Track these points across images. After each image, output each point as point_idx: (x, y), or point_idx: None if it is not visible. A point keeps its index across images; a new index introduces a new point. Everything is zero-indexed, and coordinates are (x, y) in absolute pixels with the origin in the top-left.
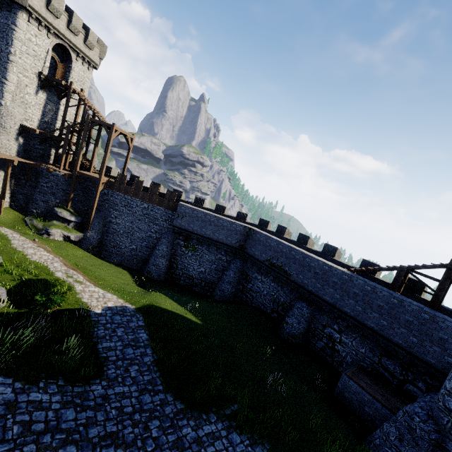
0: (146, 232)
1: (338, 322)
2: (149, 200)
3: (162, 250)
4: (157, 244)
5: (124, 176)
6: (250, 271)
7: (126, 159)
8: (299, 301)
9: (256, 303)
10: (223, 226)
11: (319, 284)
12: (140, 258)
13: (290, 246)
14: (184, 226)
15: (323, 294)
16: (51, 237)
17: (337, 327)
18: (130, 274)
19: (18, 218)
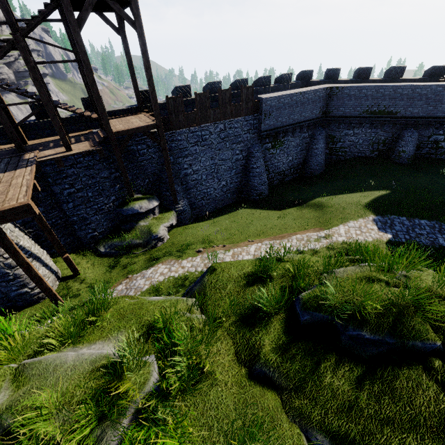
0: (231, 159)
1: (443, 127)
2: (224, 117)
3: (261, 165)
4: (252, 162)
5: (178, 99)
6: (336, 132)
7: (130, 65)
8: (407, 131)
9: (350, 155)
10: (308, 100)
11: (431, 107)
12: (233, 189)
13: (395, 86)
14: (273, 125)
15: (435, 113)
16: (165, 240)
17: (442, 131)
18: (253, 208)
19: (93, 259)
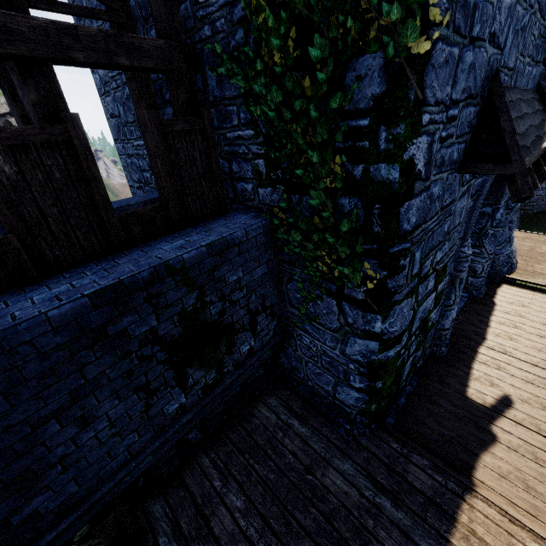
0: None
1: None
2: None
3: None
4: None
5: None
6: None
7: None
8: None
9: (537, 208)
10: None
11: None
12: None
13: None
14: None
15: None
16: None
17: None
18: None
19: None
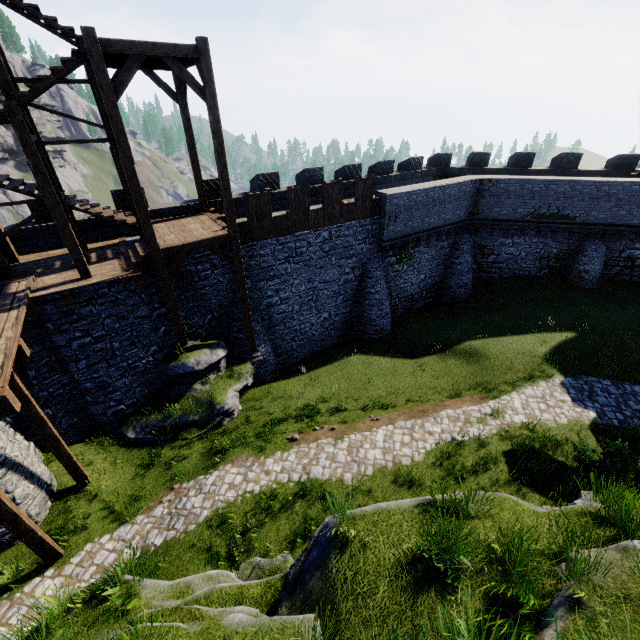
0: (338, 280)
1: None
2: (329, 221)
3: (382, 289)
4: (368, 285)
5: (263, 197)
6: (488, 241)
7: (191, 146)
8: (590, 242)
9: (508, 273)
10: (450, 197)
11: (624, 211)
12: (339, 324)
13: (573, 181)
14: (400, 231)
15: (629, 220)
16: (235, 415)
17: (639, 244)
18: (369, 354)
19: (114, 451)
